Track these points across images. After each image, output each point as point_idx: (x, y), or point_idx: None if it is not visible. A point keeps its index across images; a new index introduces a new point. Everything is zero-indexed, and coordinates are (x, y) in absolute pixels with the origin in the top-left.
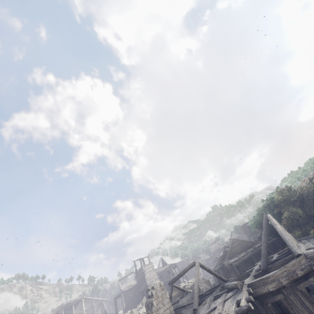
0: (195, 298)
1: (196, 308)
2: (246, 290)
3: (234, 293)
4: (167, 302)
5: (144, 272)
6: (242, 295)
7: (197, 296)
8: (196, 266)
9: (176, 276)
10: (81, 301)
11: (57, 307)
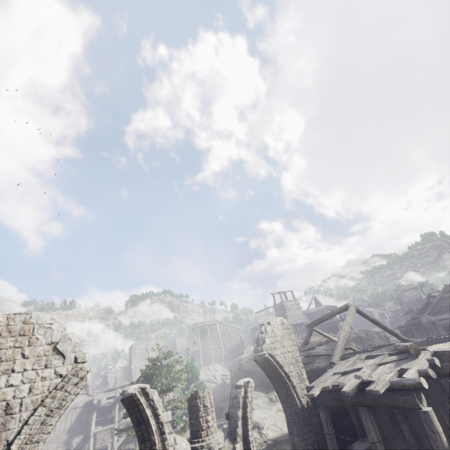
0: (336, 349)
1: (335, 362)
2: (425, 359)
3: (401, 358)
4: (290, 345)
5: (286, 308)
6: (413, 363)
7: (340, 348)
8: (350, 310)
9: (318, 319)
10: (215, 324)
11: (192, 324)
